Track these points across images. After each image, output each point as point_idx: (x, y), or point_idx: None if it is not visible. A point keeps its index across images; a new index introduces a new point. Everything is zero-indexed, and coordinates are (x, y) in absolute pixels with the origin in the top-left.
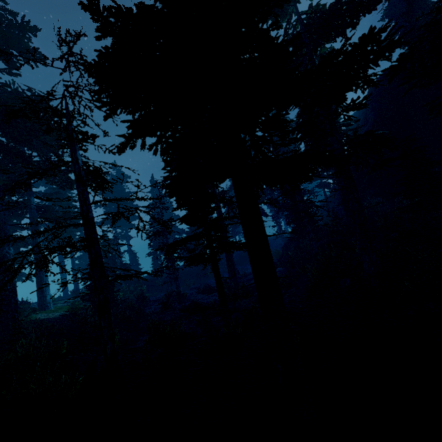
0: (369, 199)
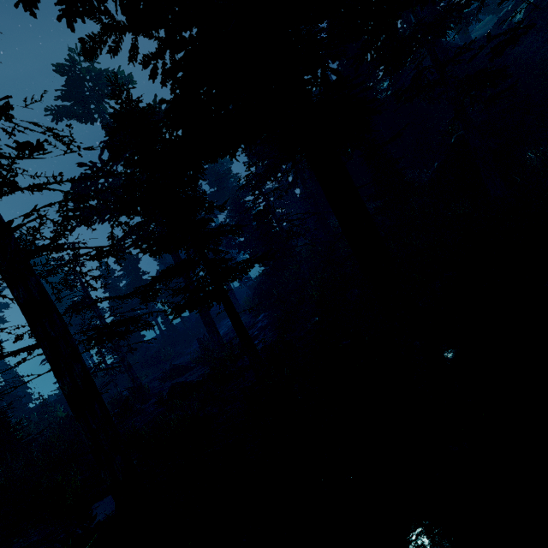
0: (334, 218)
